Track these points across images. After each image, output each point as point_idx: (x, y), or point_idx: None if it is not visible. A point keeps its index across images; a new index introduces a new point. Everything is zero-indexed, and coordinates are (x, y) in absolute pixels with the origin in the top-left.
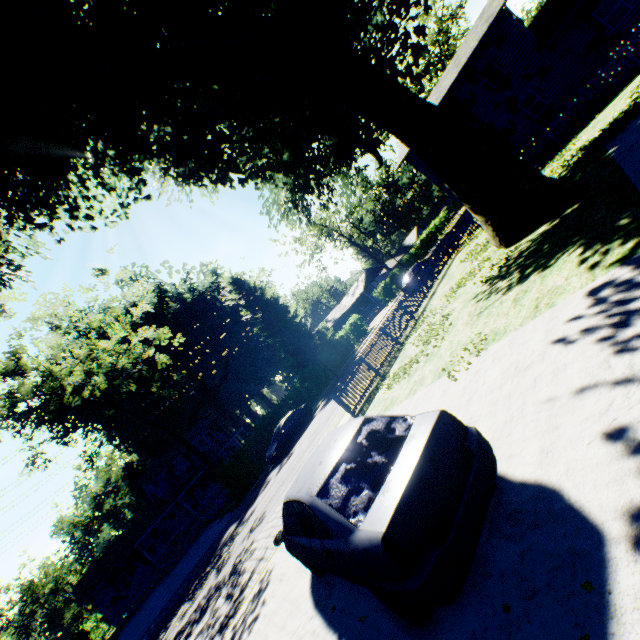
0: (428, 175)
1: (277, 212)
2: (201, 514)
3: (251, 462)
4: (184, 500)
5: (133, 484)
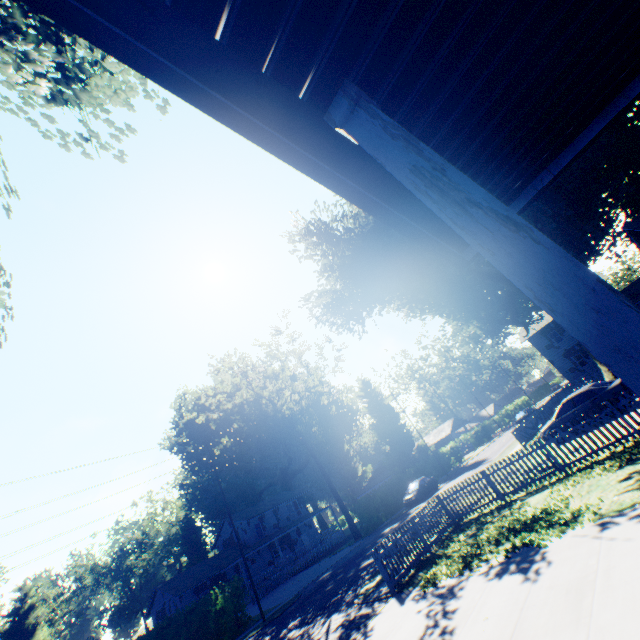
0: (542, 353)
1: (460, 340)
2: (274, 573)
3: (378, 508)
4: (265, 551)
5: (184, 538)
